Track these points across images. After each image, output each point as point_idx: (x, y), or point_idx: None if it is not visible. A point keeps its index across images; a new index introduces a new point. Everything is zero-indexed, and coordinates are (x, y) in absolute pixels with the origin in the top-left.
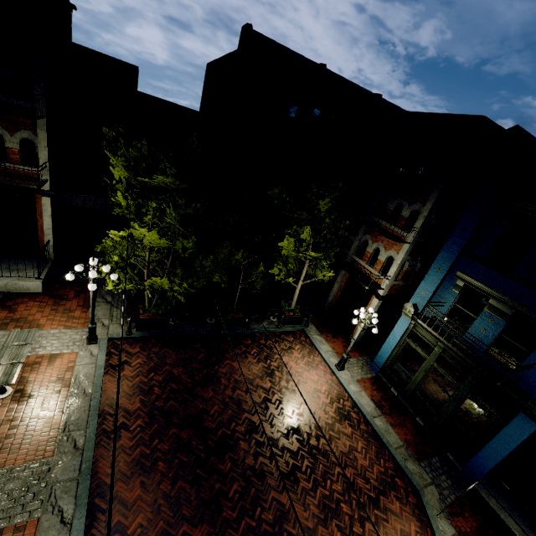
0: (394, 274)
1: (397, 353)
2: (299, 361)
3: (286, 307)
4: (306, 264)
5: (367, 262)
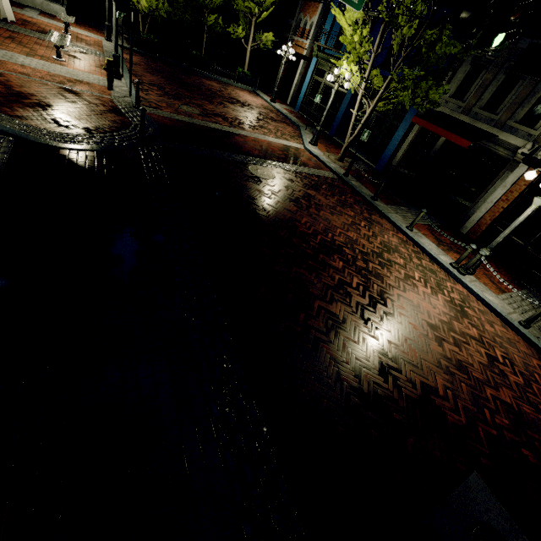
0: (313, 34)
1: (309, 90)
2: (246, 94)
3: (240, 70)
4: (252, 23)
5: (300, 37)
